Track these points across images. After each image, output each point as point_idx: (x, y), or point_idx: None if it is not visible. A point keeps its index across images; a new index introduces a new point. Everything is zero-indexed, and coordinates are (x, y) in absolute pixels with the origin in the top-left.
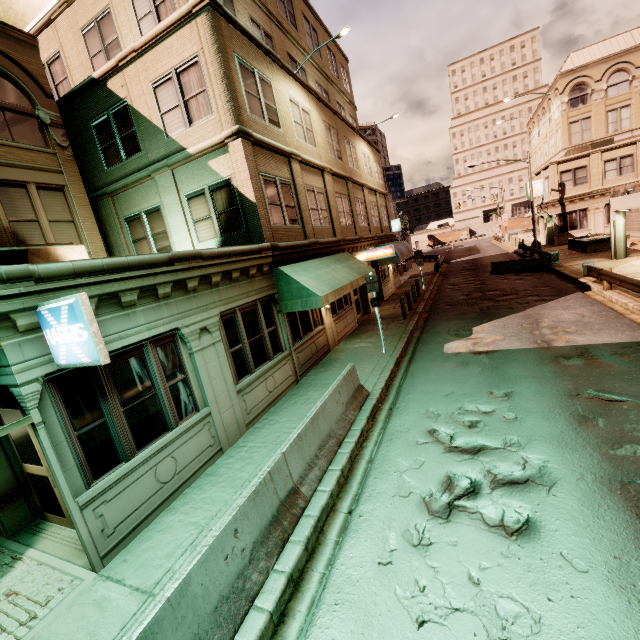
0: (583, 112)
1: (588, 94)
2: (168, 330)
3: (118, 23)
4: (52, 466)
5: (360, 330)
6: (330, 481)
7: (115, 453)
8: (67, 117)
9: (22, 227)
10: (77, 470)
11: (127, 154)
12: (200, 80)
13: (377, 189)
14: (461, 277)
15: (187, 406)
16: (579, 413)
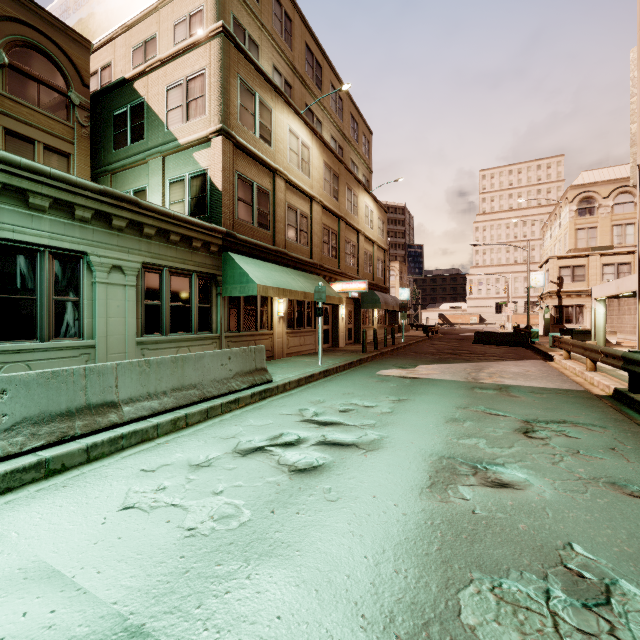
0: (590, 222)
1: (595, 207)
2: (76, 251)
3: (160, 45)
4: None
5: (316, 353)
6: (165, 417)
7: None
8: (97, 107)
9: None
10: None
11: (133, 140)
12: (203, 87)
13: (376, 241)
14: (445, 341)
15: (70, 328)
16: (454, 417)
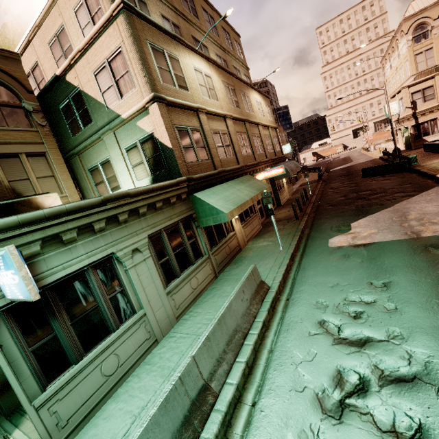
0: (425, 45)
1: (428, 30)
2: (106, 255)
3: (70, 34)
4: (9, 380)
5: (263, 231)
6: (236, 374)
7: (66, 359)
8: (45, 105)
9: (18, 184)
10: (33, 378)
11: (84, 125)
12: (124, 64)
13: (269, 125)
14: (339, 182)
15: (126, 311)
16: None
